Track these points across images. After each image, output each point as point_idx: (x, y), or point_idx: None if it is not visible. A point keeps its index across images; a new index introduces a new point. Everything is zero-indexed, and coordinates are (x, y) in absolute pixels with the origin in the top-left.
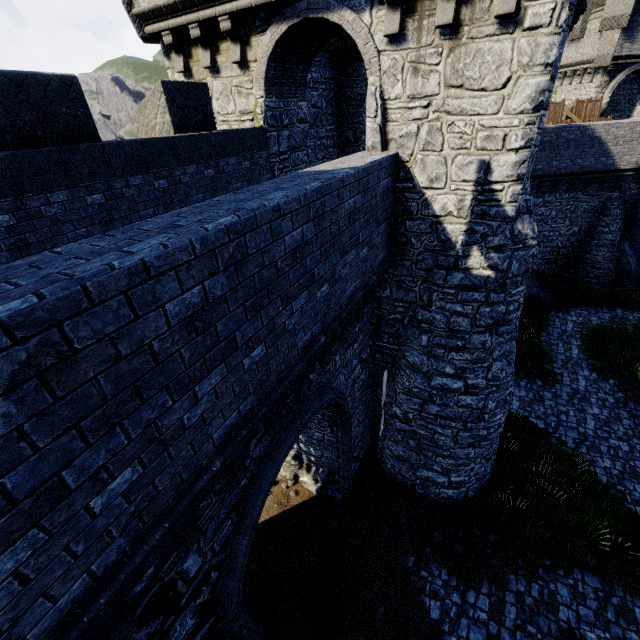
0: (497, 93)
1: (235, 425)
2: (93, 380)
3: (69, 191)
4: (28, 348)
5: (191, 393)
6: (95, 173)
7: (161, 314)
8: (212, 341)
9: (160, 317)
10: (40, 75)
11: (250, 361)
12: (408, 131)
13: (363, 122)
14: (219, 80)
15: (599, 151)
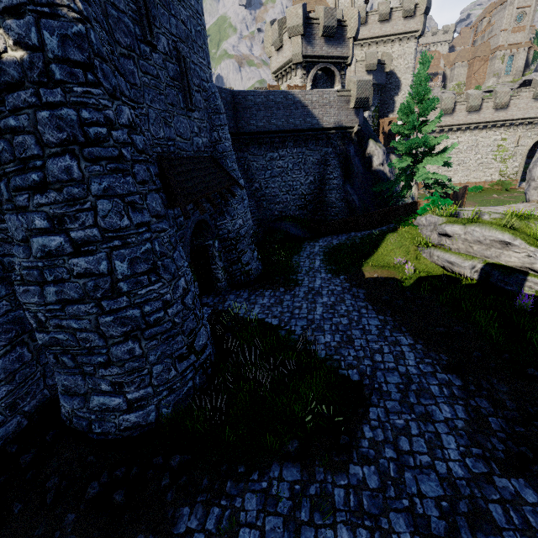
0: None
1: None
2: None
3: None
4: None
5: None
6: None
7: None
8: None
9: None
10: None
11: None
12: None
13: None
14: None
15: (305, 113)
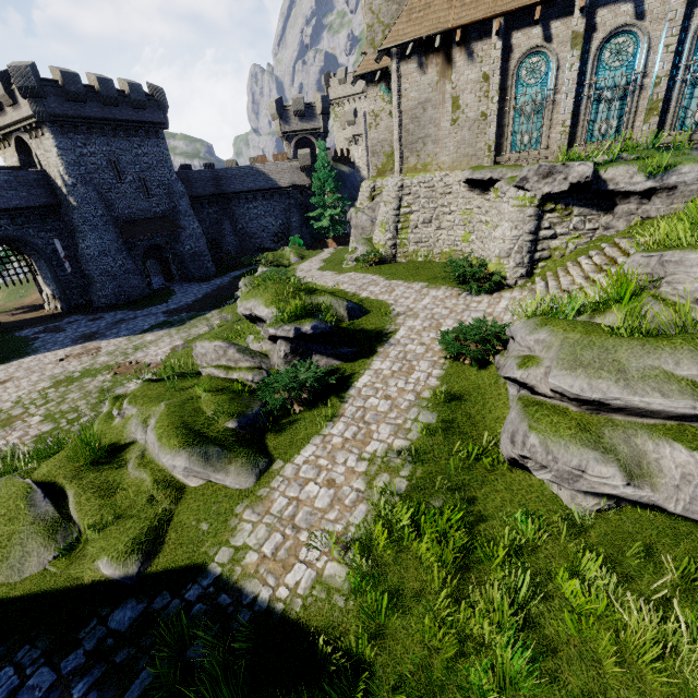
0: (52, 153)
1: None
2: None
3: None
4: None
5: None
6: None
7: None
8: None
9: None
10: None
11: None
12: (45, 164)
13: None
14: (9, 153)
15: (266, 178)
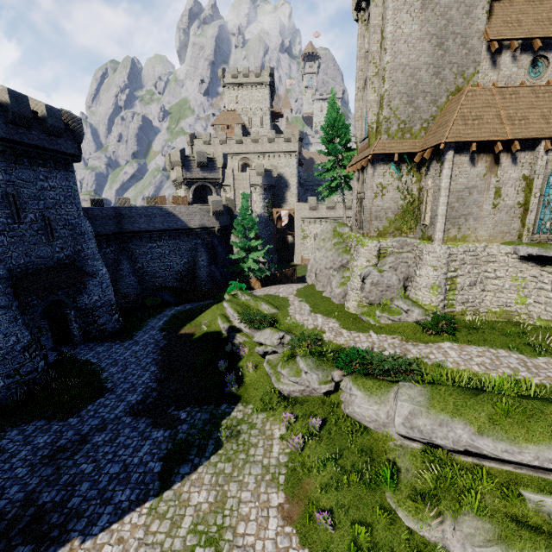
0: None
1: None
2: None
3: None
4: None
5: None
6: None
7: None
8: None
9: None
10: None
11: None
12: None
13: None
14: None
15: (175, 219)
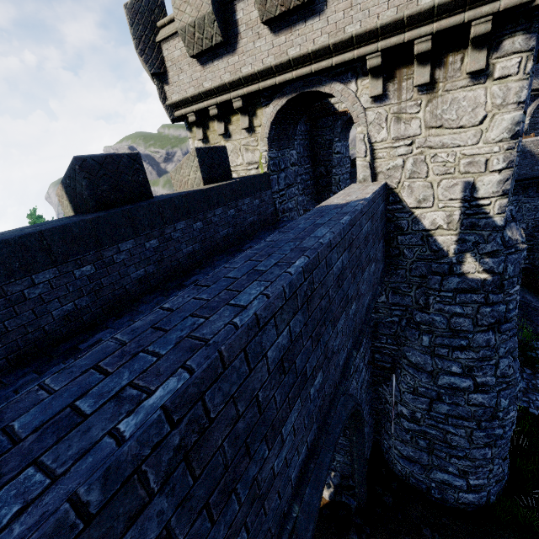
0: (475, 128)
1: (304, 459)
2: (220, 448)
3: (134, 240)
4: (180, 429)
5: (279, 436)
6: (153, 223)
7: (264, 362)
8: (293, 378)
9: (264, 366)
10: (115, 155)
11: (314, 390)
12: (394, 164)
13: (333, 159)
14: (230, 142)
15: (532, 161)
